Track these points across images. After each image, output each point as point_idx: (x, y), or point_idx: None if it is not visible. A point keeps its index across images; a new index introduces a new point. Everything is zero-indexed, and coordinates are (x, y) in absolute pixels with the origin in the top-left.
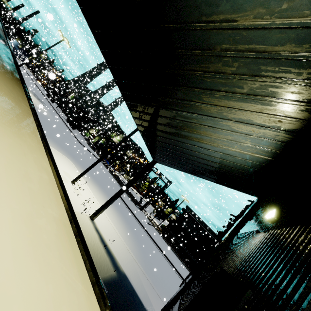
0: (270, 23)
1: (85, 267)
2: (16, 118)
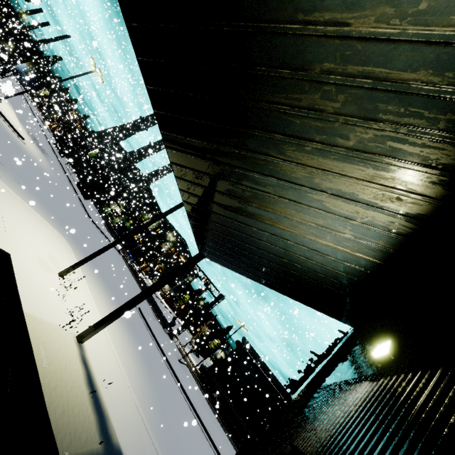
0: (400, 32)
1: None
2: None
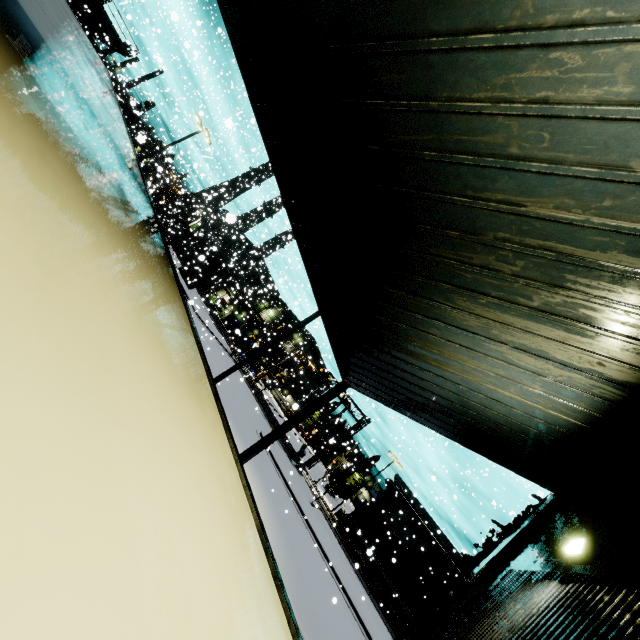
0: (583, 220)
1: (289, 628)
2: (193, 374)
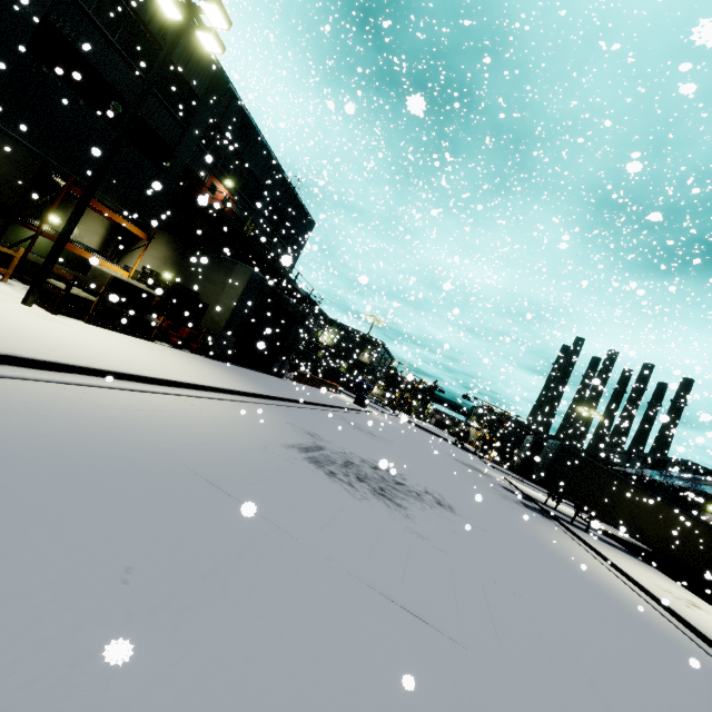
0: None
1: None
2: None
